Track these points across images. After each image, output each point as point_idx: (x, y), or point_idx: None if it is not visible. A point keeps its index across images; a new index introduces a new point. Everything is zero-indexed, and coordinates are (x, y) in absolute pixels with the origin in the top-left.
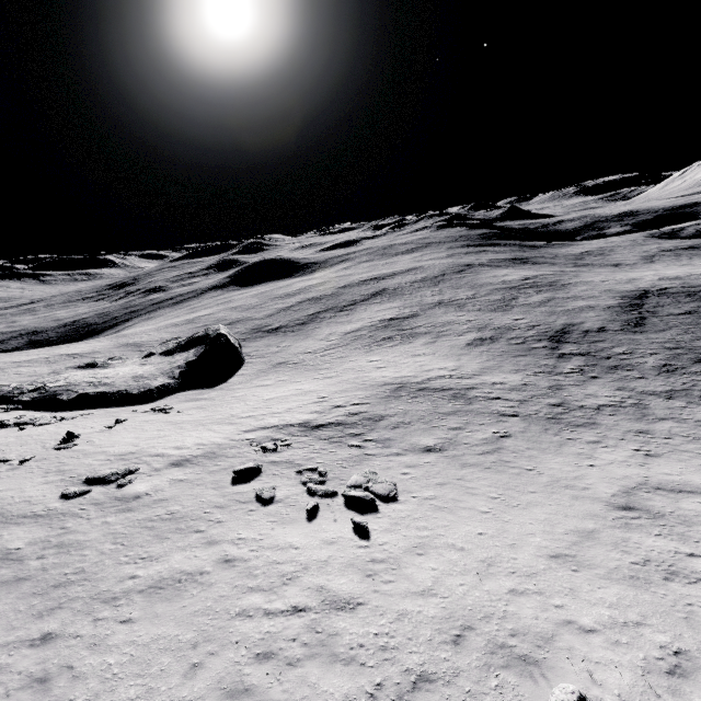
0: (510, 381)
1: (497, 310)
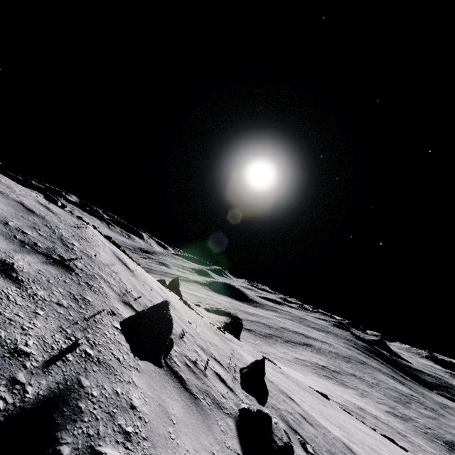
0: (429, 448)
1: (398, 402)
